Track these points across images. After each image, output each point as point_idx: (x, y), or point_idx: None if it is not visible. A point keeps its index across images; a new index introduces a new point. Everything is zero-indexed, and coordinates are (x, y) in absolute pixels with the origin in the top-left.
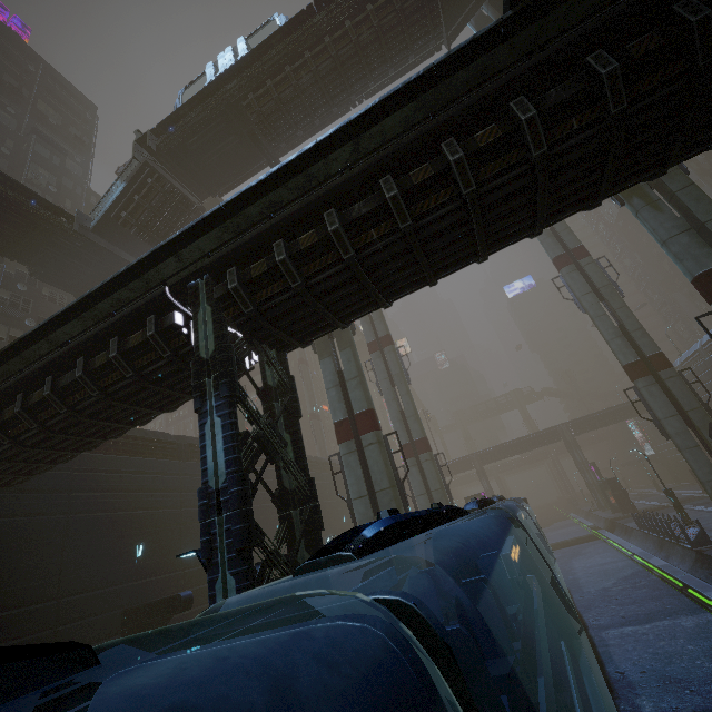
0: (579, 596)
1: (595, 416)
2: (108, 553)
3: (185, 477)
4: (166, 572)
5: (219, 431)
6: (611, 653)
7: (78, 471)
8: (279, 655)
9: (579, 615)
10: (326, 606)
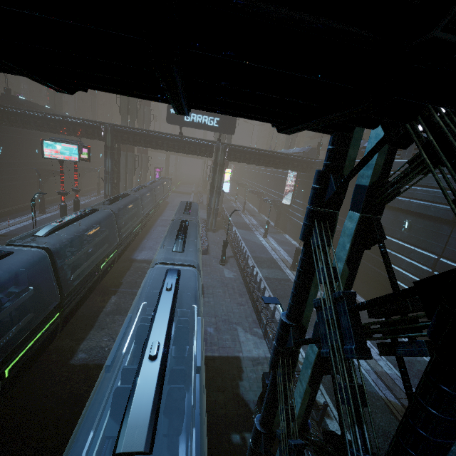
0: (170, 205)
1: None
2: (30, 150)
3: None
4: (44, 159)
5: (110, 162)
6: (165, 213)
7: None
8: (133, 196)
9: (166, 207)
10: (134, 194)
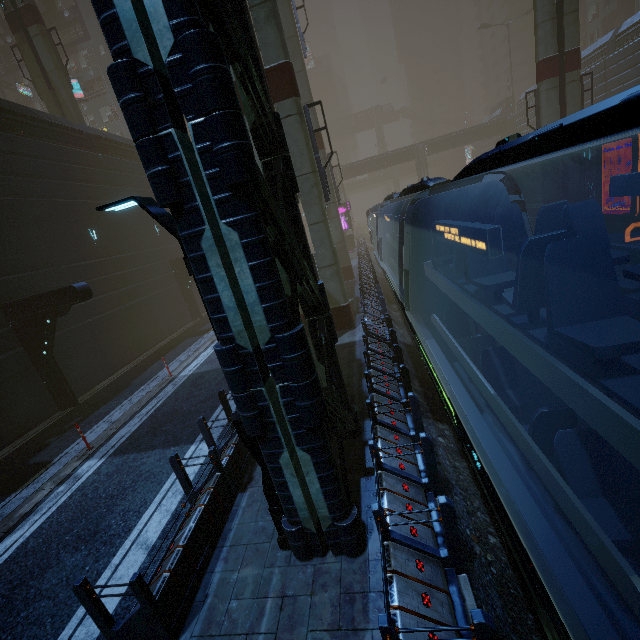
0: None
1: (450, 137)
2: None
3: (12, 156)
4: (38, 268)
5: None
6: None
7: None
8: None
9: None
10: None
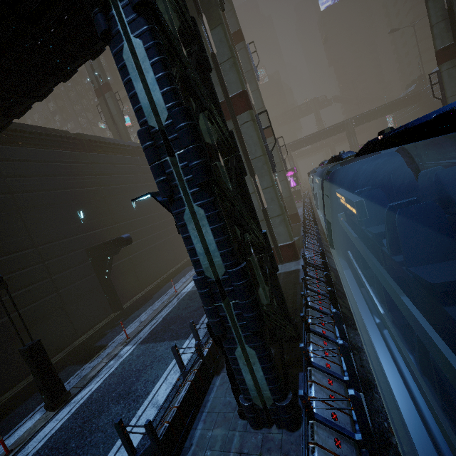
0: None
1: (372, 112)
2: (58, 218)
3: (95, 165)
4: (105, 226)
5: (144, 57)
6: None
7: (1, 161)
8: None
9: None
10: None
